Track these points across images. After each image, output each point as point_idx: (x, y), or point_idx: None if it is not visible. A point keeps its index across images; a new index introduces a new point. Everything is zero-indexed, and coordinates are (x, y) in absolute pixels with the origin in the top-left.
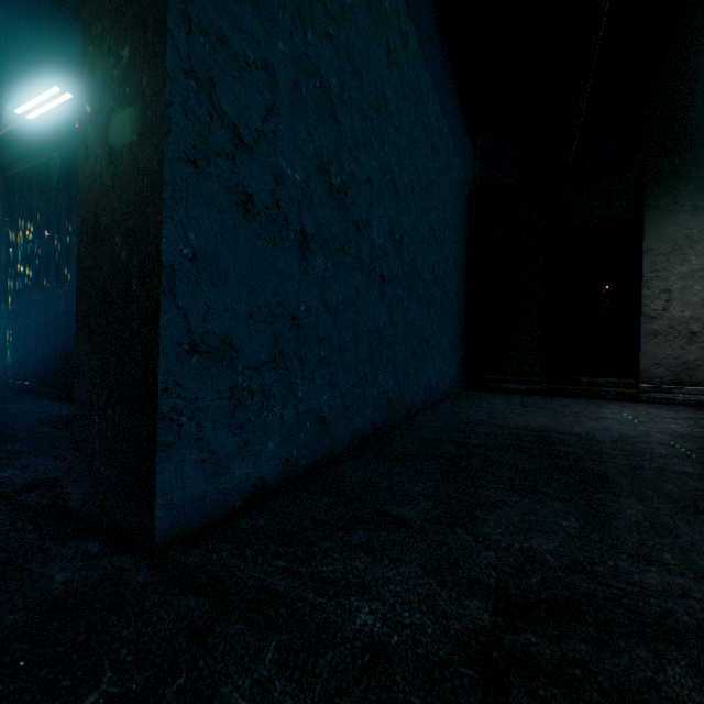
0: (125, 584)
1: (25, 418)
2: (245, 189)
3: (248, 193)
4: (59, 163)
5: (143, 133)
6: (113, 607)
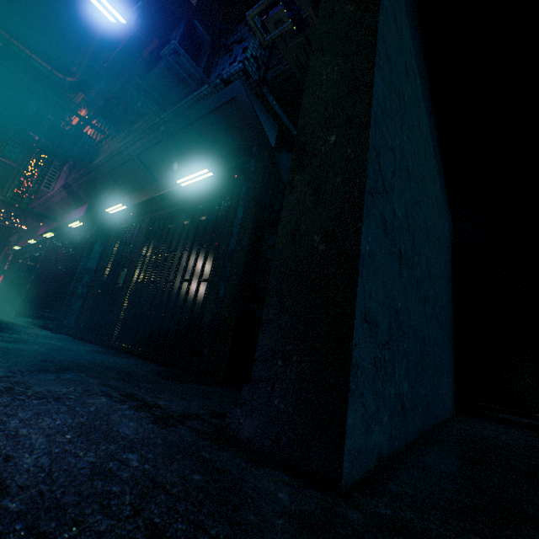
0: (347, 518)
1: (137, 368)
2: (384, 216)
3: (385, 218)
4: (188, 210)
5: (345, 177)
6: (360, 538)
